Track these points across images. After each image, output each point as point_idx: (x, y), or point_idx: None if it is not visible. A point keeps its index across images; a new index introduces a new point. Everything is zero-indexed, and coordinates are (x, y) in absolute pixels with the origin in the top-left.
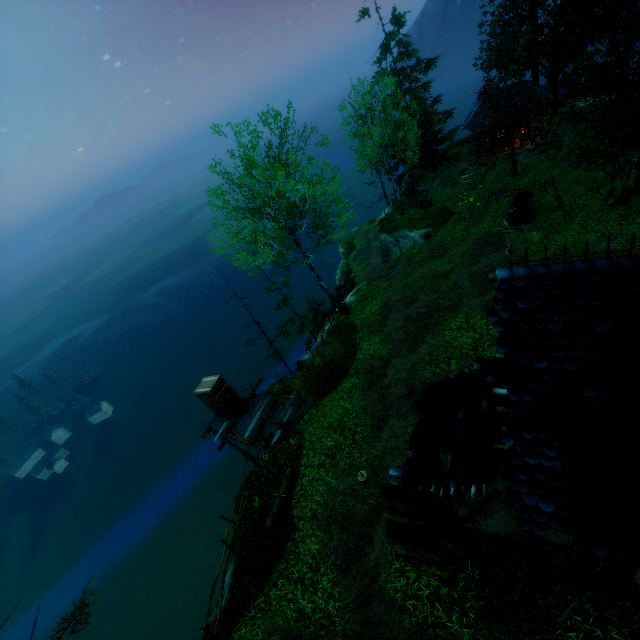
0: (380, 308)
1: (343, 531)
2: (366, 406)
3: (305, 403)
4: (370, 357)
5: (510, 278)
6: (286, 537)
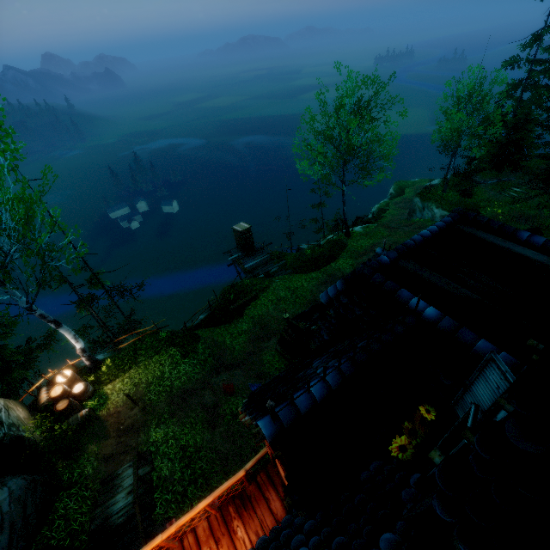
0: (368, 246)
1: (261, 329)
2: (314, 290)
3: (285, 270)
4: (338, 269)
5: (380, 254)
6: (236, 318)
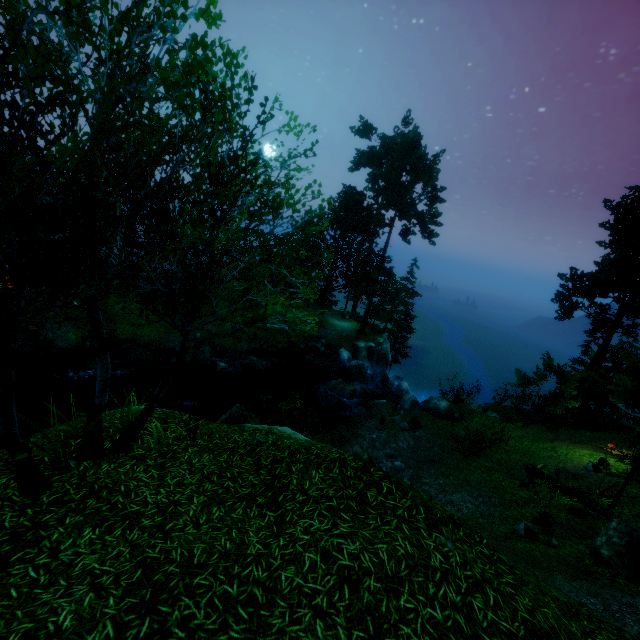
0: None
1: None
2: None
3: None
4: None
5: None
6: None
